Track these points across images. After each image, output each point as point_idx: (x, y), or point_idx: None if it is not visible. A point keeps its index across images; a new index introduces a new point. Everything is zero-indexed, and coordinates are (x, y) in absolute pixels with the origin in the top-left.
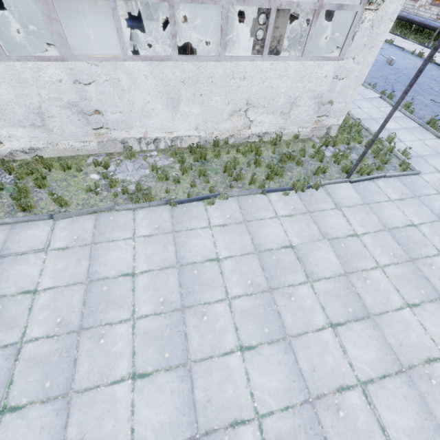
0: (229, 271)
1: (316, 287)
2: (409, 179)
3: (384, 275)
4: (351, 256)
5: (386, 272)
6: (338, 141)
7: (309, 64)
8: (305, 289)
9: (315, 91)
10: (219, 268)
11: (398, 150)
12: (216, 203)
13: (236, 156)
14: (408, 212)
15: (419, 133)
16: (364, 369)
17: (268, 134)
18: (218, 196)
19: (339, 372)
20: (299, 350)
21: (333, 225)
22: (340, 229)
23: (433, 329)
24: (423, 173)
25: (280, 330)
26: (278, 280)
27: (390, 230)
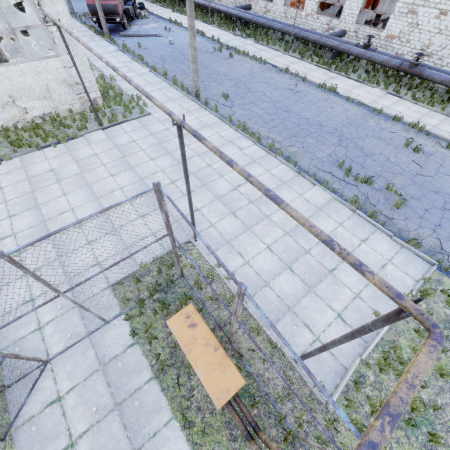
0: (8, 191)
1: (62, 183)
2: (144, 118)
3: (104, 167)
4: (88, 164)
5: (106, 166)
6: (97, 107)
7: (37, 63)
8: (55, 185)
9: (58, 78)
10: (2, 192)
11: (142, 103)
12: (4, 163)
13: (24, 134)
14: (134, 135)
15: (166, 90)
16: (76, 204)
17: (48, 114)
18: (4, 159)
19: (63, 209)
20: (43, 208)
21: (83, 154)
22: (87, 155)
23: (120, 181)
24: (155, 113)
25: (34, 204)
26: (39, 186)
27: (118, 147)
